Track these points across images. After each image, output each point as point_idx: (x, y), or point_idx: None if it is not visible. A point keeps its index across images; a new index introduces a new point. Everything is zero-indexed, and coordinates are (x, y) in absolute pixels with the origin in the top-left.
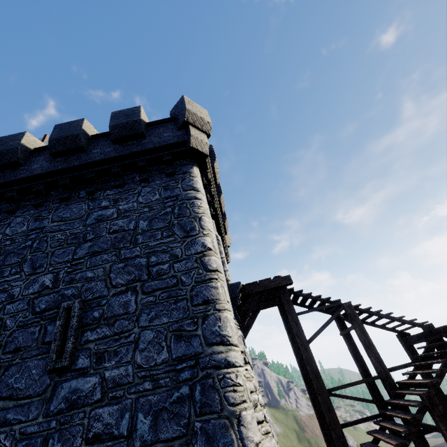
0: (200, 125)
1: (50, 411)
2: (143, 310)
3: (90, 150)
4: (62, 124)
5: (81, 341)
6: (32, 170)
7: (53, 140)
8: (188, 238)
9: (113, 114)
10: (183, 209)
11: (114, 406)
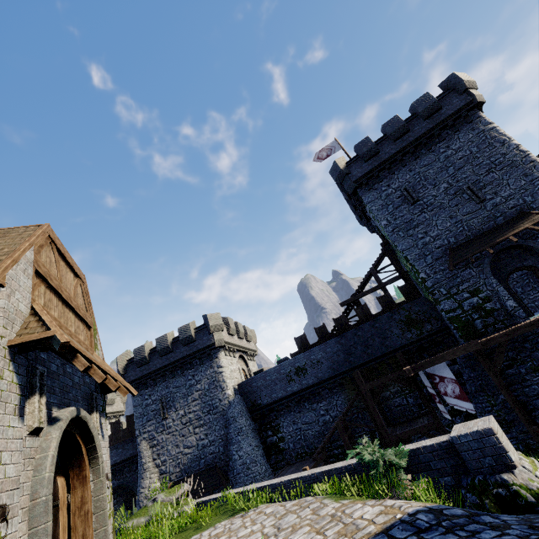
0: (472, 86)
1: (488, 210)
2: (502, 175)
3: (412, 130)
4: (386, 123)
5: (482, 193)
6: (388, 152)
7: (392, 133)
8: (505, 145)
9: (414, 104)
10: (492, 135)
11: (513, 200)
